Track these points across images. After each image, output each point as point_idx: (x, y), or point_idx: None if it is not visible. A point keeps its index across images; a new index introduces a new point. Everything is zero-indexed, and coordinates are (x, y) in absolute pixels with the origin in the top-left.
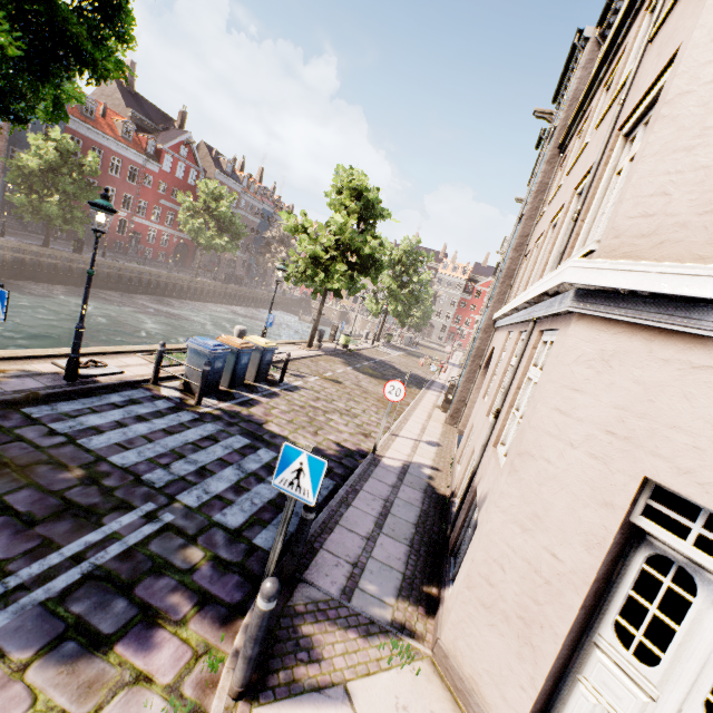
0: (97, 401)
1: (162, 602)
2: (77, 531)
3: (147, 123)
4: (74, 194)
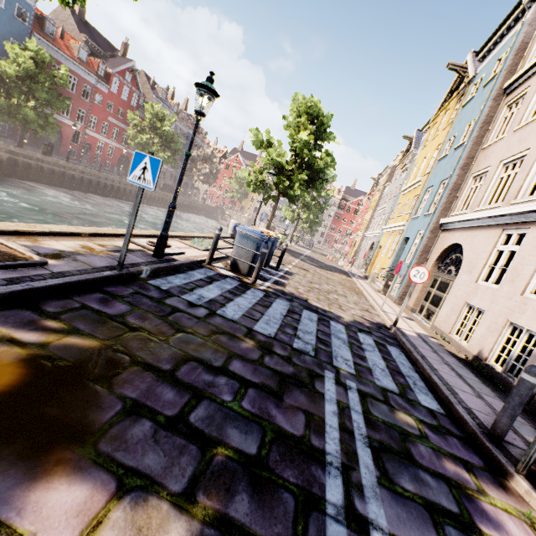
0: (190, 277)
1: (446, 471)
2: (315, 402)
3: (97, 49)
4: (46, 102)
